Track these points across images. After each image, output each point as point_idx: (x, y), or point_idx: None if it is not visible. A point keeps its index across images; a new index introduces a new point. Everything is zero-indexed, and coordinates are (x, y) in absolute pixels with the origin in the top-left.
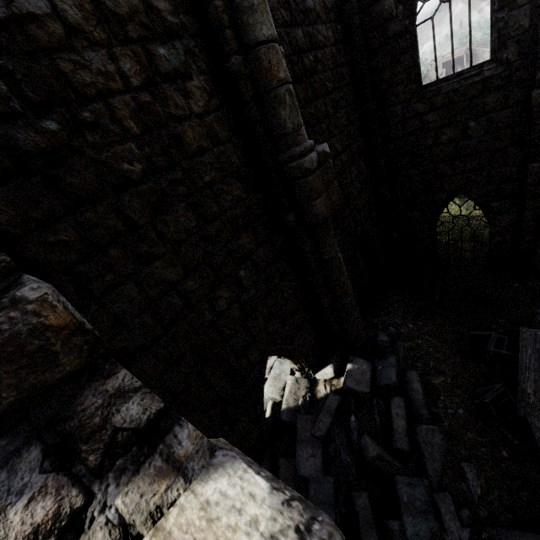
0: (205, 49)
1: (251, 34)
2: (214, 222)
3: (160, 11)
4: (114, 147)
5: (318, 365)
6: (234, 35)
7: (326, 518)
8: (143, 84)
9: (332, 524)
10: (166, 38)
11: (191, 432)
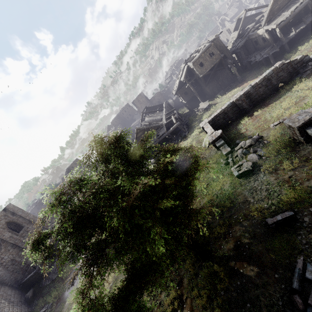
0: None
1: None
2: None
3: None
4: None
5: None
6: None
7: None
8: None
9: None
10: None
11: None
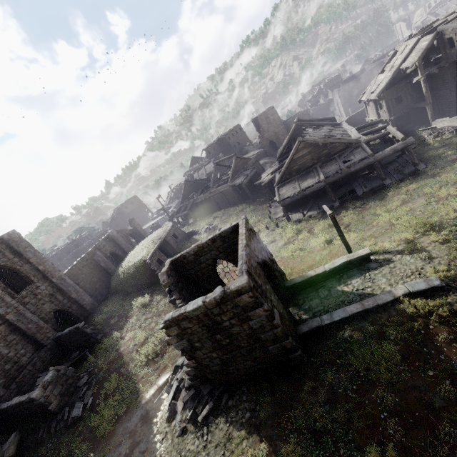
0: None
1: None
2: None
3: None
4: None
5: None
6: None
7: None
8: None
9: None
10: None
11: None
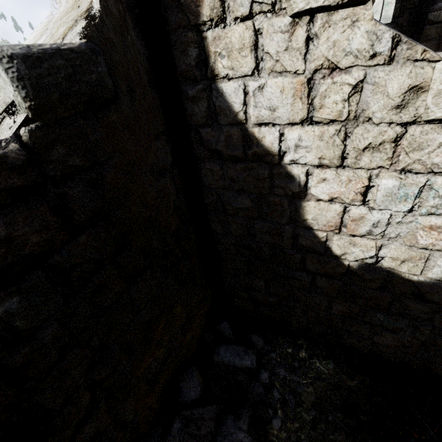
0: None
1: None
2: None
3: None
4: None
5: None
6: None
7: None
8: None
9: None
10: None
11: None
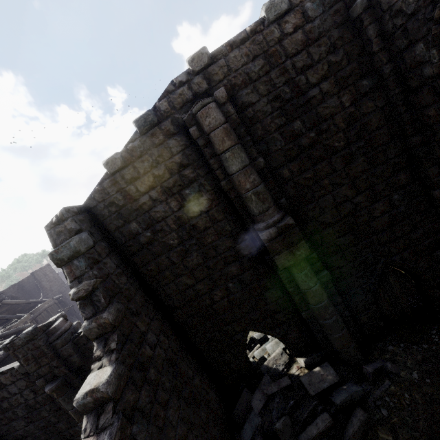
0: (210, 179)
1: (228, 170)
2: (213, 260)
3: (187, 175)
4: (167, 236)
5: (303, 352)
6: (221, 171)
7: (106, 385)
8: (179, 209)
9: (105, 387)
10: (189, 185)
11: (115, 356)
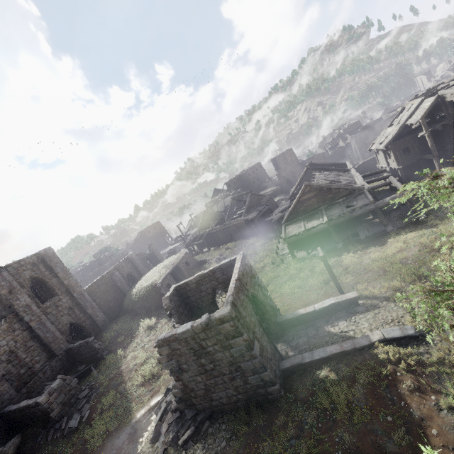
0: None
1: None
2: None
3: None
4: None
5: None
6: None
7: None
8: None
9: None
10: None
11: None
